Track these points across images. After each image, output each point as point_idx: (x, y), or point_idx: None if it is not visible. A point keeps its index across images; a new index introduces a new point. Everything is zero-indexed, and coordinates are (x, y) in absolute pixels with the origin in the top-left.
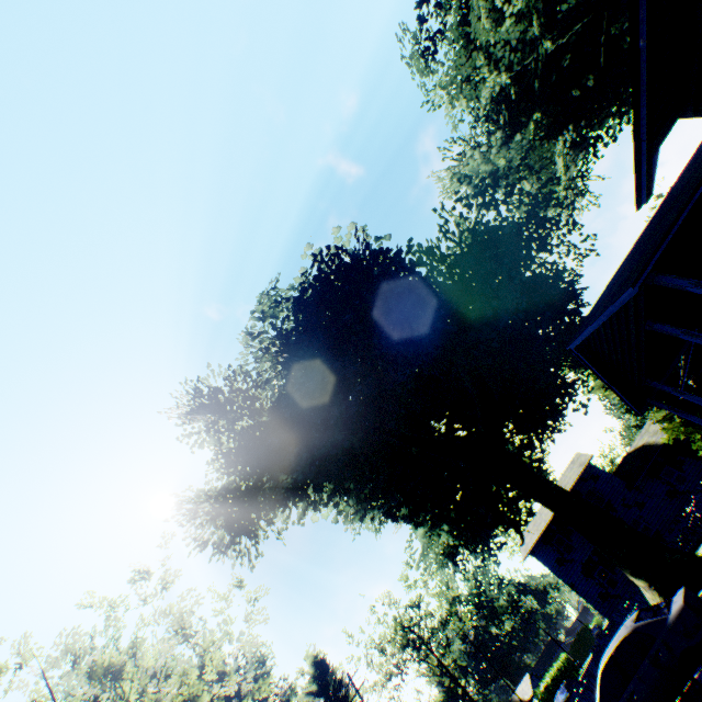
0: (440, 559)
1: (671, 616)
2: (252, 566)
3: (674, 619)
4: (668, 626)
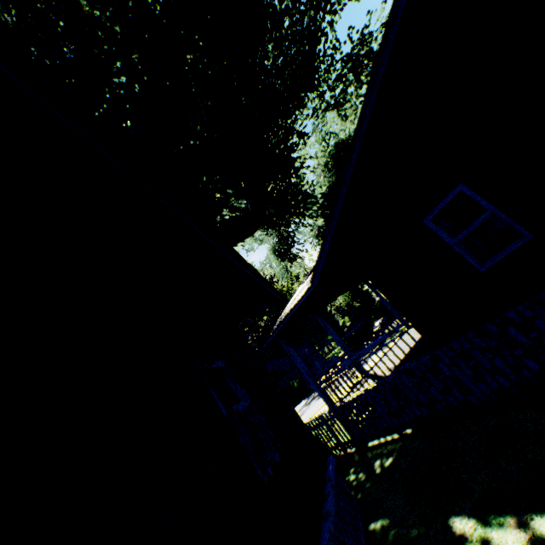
0: None
1: None
2: None
3: None
4: None
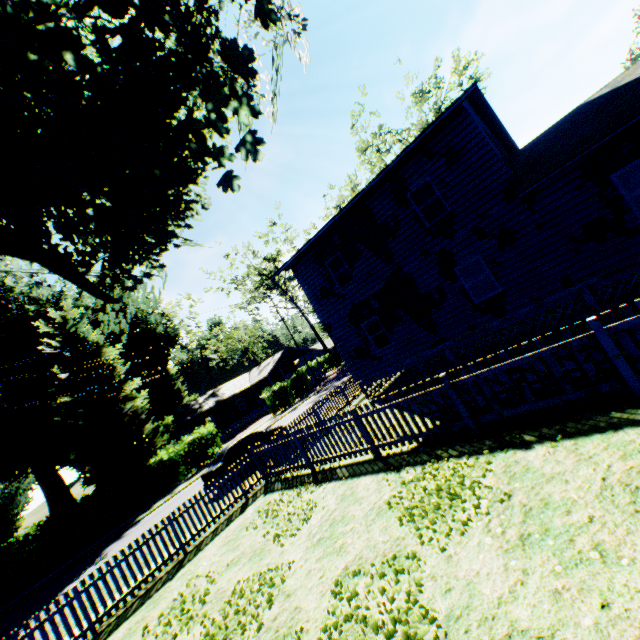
0: None
1: None
2: None
3: None
4: None
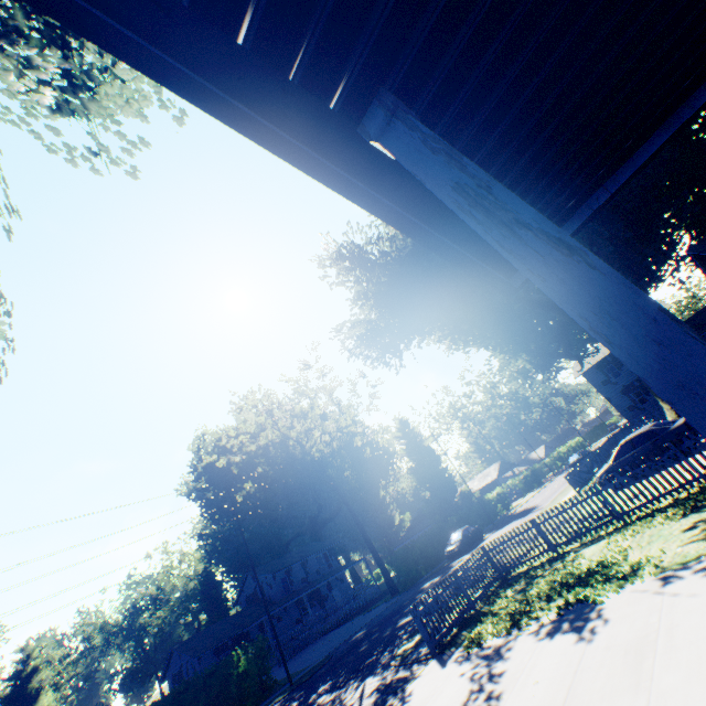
0: (513, 376)
1: (672, 427)
2: (397, 372)
3: (673, 428)
4: (668, 431)
